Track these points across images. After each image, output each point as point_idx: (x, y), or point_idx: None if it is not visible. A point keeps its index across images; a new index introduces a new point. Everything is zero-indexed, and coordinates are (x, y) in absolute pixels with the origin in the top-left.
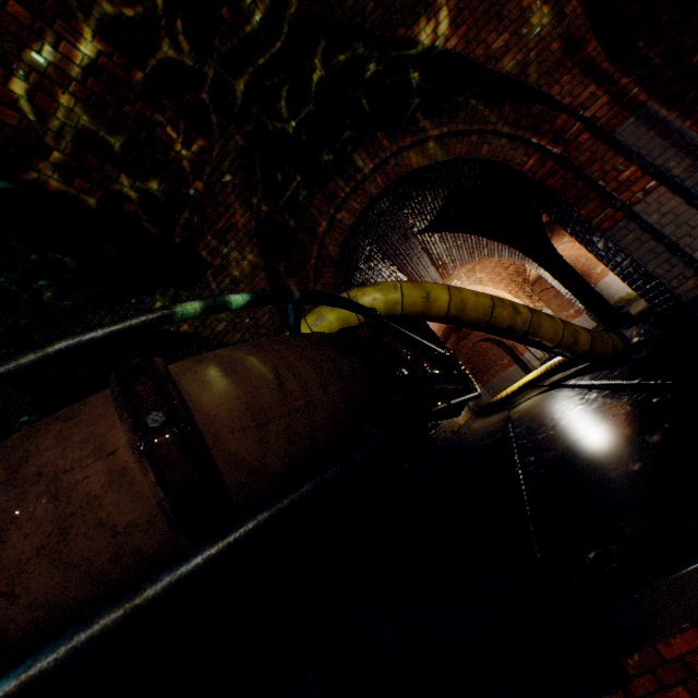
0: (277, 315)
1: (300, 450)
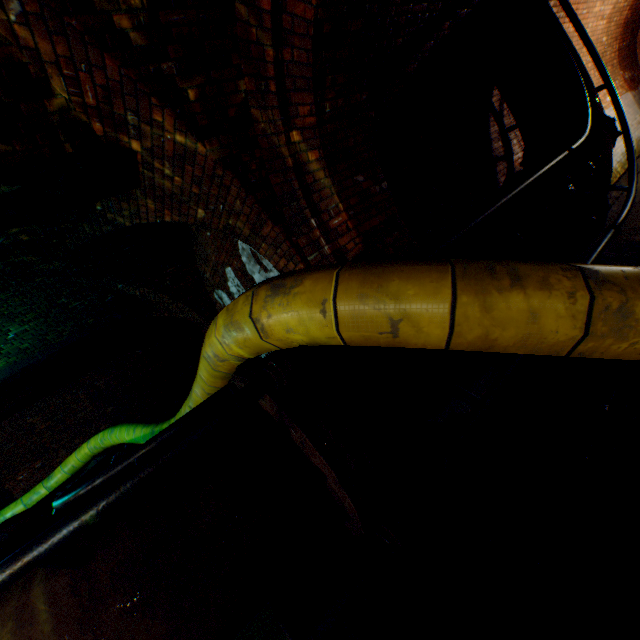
0: (249, 201)
1: None
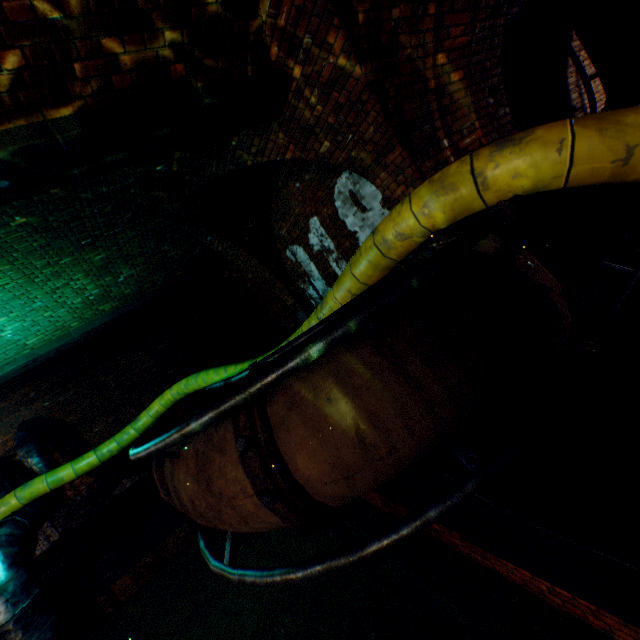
0: (384, 126)
1: (386, 478)
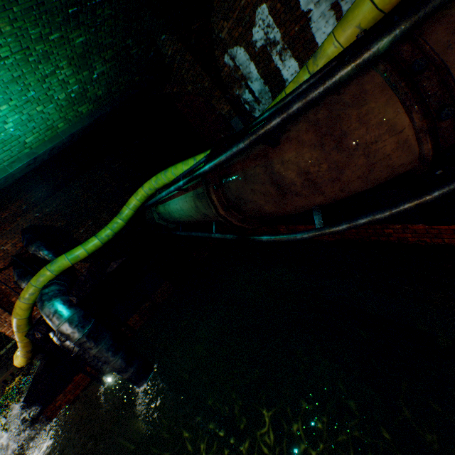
0: None
1: None
